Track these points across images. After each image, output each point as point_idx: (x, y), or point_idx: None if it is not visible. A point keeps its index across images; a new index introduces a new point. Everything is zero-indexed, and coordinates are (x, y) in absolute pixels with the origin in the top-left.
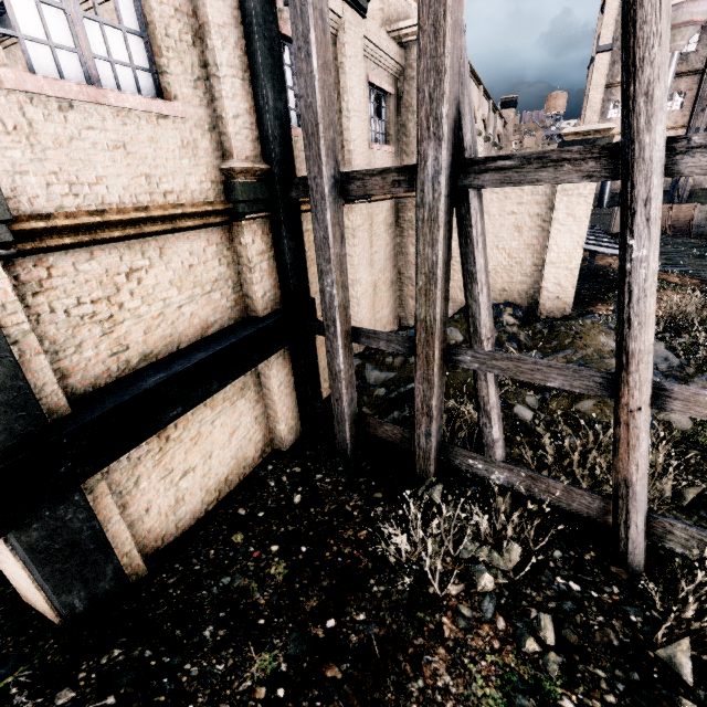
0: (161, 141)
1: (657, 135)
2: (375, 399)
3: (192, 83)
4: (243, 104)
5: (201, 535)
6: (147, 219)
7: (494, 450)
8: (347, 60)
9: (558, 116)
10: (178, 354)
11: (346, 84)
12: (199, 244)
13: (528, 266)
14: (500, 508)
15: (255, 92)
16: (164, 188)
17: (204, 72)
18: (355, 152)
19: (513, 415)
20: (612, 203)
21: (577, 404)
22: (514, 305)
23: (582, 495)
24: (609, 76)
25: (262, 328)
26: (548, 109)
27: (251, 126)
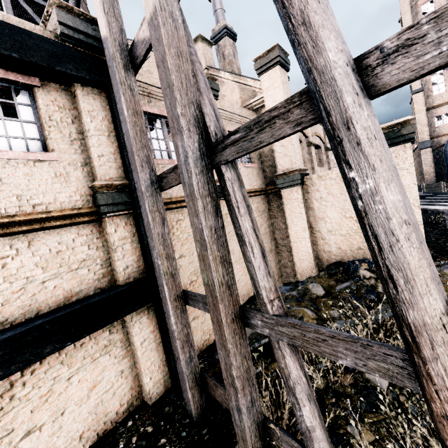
0: (36, 175)
1: (330, 52)
2: None
3: (69, 142)
4: (108, 149)
5: None
6: (12, 222)
7: (312, 442)
8: None
9: None
10: (29, 320)
11: None
12: (69, 236)
13: None
14: None
15: (118, 141)
16: (34, 202)
17: (81, 136)
18: None
19: (363, 381)
20: None
21: None
22: (368, 260)
23: None
24: (427, 104)
25: (112, 295)
26: None
27: (115, 160)
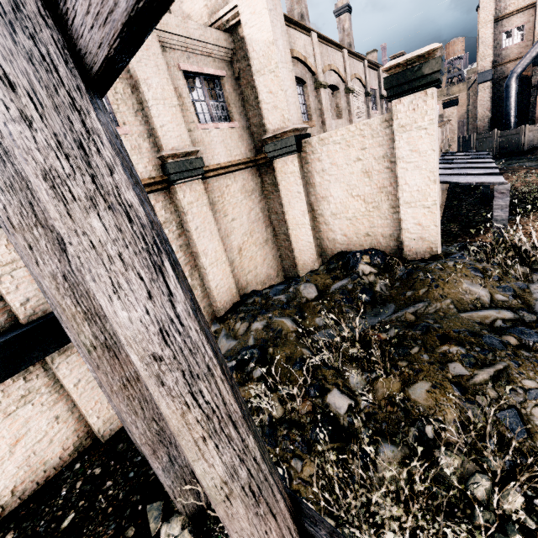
0: None
1: None
2: None
3: None
4: None
5: None
6: None
7: None
8: None
9: (458, 59)
10: None
11: (137, 77)
12: None
13: (386, 209)
14: None
15: None
16: None
17: None
18: (165, 137)
19: (323, 406)
20: (521, 123)
21: (408, 388)
22: (372, 252)
23: None
24: (496, 11)
25: (2, 343)
26: (448, 56)
27: None
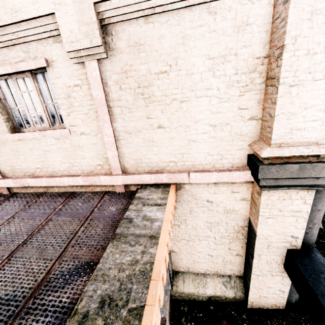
0: None
1: None
2: None
3: None
4: None
5: None
6: None
7: None
8: None
9: None
10: None
11: None
12: None
13: None
14: None
15: None
16: None
17: None
18: None
19: None
20: None
21: None
22: None
23: None
24: None
25: None
26: None
27: None
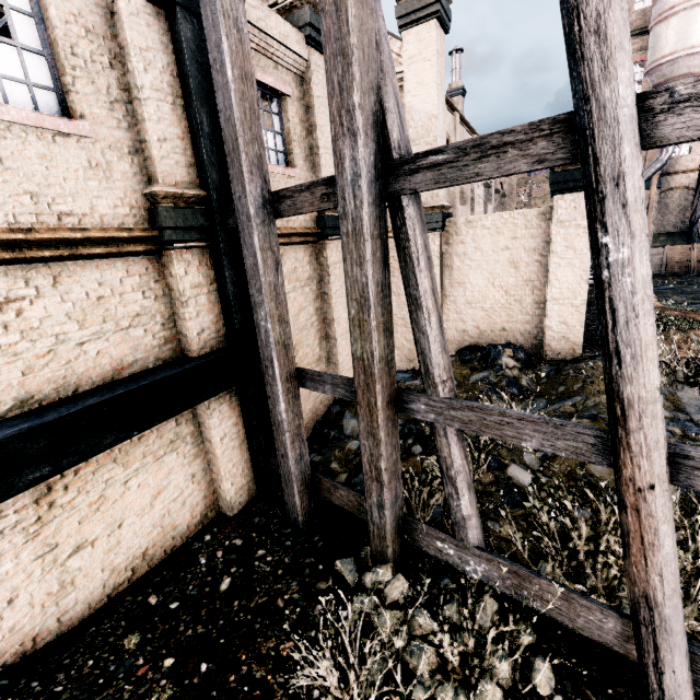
0: (59, 160)
1: (621, 84)
2: (346, 453)
3: (108, 104)
4: (173, 128)
5: (90, 633)
6: (29, 241)
7: (466, 530)
8: (314, 99)
9: None
10: (69, 399)
11: (314, 122)
12: (114, 274)
13: (529, 304)
14: (480, 616)
15: (189, 117)
16: (59, 209)
17: (126, 95)
18: None
19: (505, 478)
20: None
21: (588, 465)
22: (514, 346)
23: (589, 608)
24: None
25: (188, 369)
26: None
27: (184, 151)
